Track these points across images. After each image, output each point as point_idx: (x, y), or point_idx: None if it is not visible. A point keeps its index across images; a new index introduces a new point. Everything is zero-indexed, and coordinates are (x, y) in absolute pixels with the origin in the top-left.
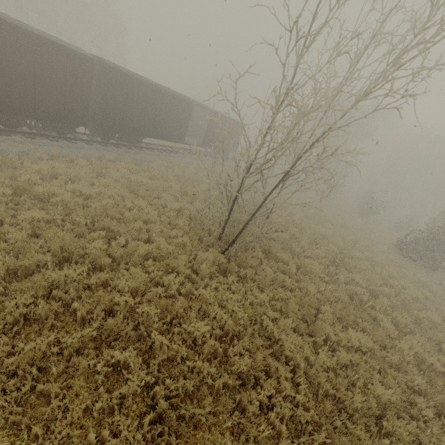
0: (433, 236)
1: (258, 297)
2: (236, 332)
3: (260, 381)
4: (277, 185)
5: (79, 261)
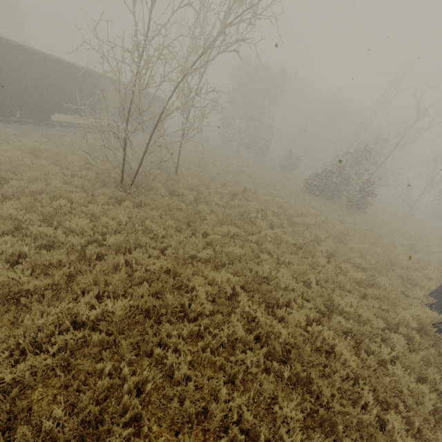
0: (326, 172)
1: (148, 213)
2: (119, 230)
3: (132, 252)
4: (156, 124)
5: None
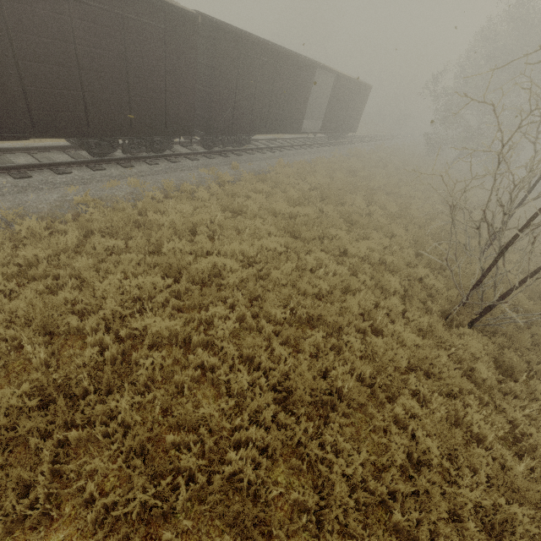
0: None
1: None
2: None
3: None
4: None
5: (324, 400)
